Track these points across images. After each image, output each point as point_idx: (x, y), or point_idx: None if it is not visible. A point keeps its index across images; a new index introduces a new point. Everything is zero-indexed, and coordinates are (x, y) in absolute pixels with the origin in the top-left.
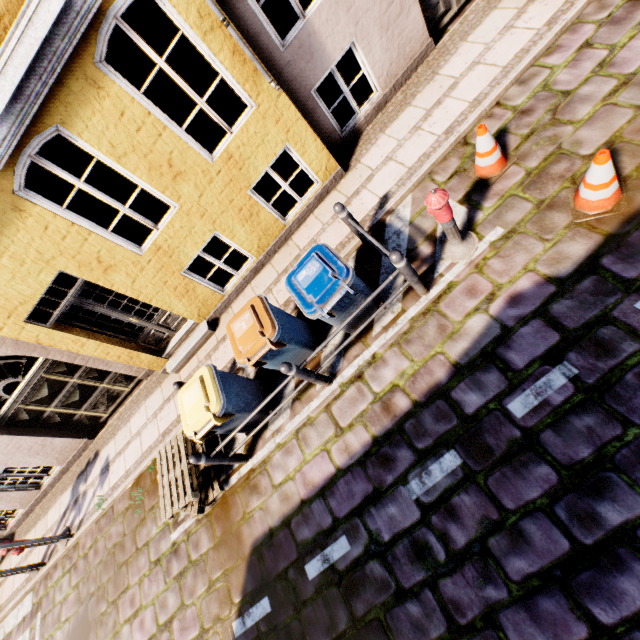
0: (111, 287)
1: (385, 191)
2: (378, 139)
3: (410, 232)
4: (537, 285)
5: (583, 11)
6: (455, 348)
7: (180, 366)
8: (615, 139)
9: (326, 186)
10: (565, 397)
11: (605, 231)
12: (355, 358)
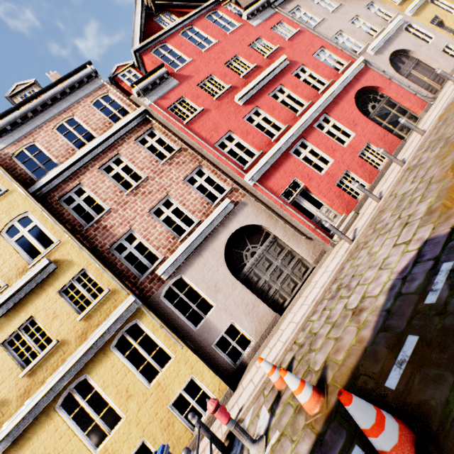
0: None
1: (242, 403)
2: (251, 367)
3: None
4: None
5: (325, 294)
6: None
7: None
8: (327, 358)
9: (220, 401)
10: None
11: (317, 430)
12: None
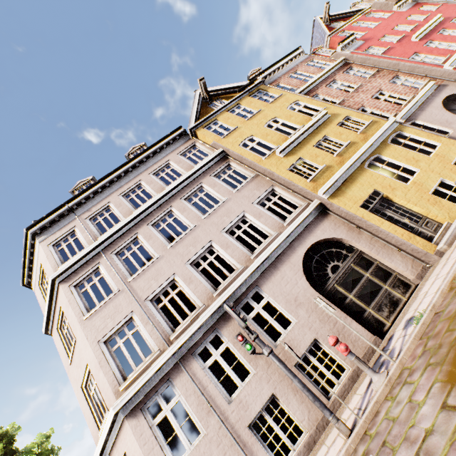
0: (395, 197)
1: None
2: None
3: None
4: None
5: None
6: None
7: (449, 242)
8: None
9: None
10: None
11: None
12: None
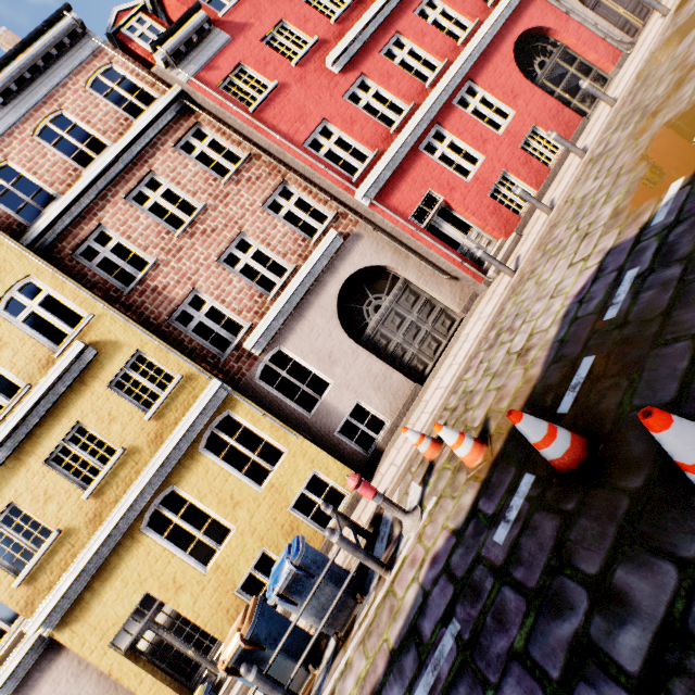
0: (178, 608)
1: (384, 488)
2: (390, 451)
3: (392, 518)
4: (446, 540)
5: (480, 346)
6: (394, 629)
7: None
8: (488, 411)
9: (355, 495)
10: (450, 664)
11: (481, 478)
12: (335, 670)
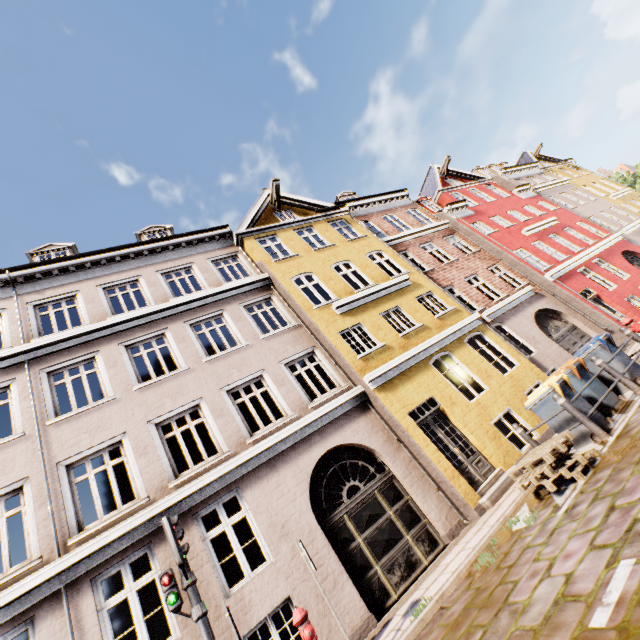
0: (452, 414)
1: None
2: None
3: None
4: None
5: None
6: None
7: (494, 497)
8: None
9: None
10: None
11: None
12: None
